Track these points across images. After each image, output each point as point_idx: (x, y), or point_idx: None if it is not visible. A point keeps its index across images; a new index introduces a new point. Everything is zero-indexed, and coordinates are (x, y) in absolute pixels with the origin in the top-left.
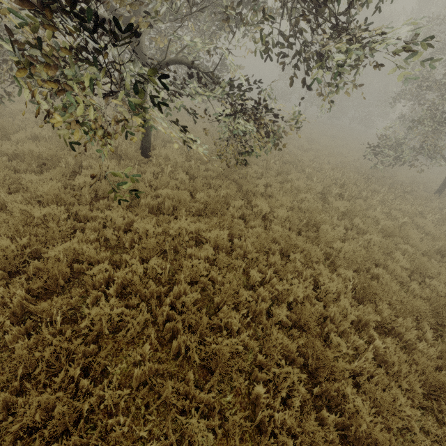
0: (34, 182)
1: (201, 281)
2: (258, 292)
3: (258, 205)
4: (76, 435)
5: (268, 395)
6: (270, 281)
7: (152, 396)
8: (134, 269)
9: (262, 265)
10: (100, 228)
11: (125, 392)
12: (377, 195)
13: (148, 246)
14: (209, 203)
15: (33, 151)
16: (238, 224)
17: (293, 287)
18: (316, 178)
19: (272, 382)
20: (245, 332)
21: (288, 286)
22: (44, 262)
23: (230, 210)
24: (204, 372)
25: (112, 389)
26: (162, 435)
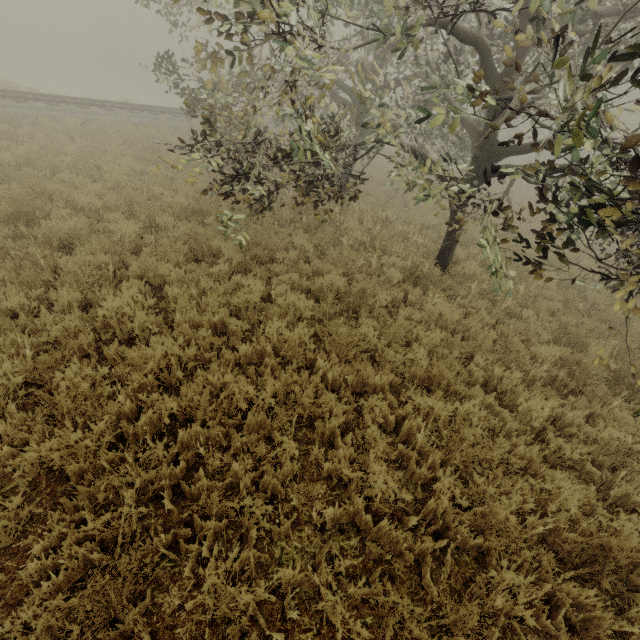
0: (372, 342)
1: None
2: None
3: None
4: None
5: None
6: None
7: None
8: None
9: None
10: (518, 430)
11: None
12: None
13: None
14: (618, 369)
15: (328, 283)
16: None
17: None
18: None
19: None
20: None
21: None
22: (544, 520)
23: None
24: None
25: None
26: None
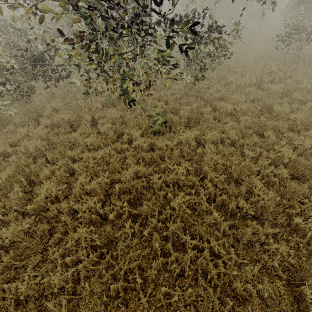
0: (77, 138)
1: (217, 168)
2: (258, 163)
3: (221, 107)
4: (213, 270)
5: (306, 222)
6: (261, 155)
7: (232, 241)
8: (179, 171)
9: (249, 145)
10: (134, 154)
11: (221, 242)
12: (299, 72)
13: (176, 155)
14: (190, 116)
15: (62, 119)
16: (215, 124)
17: (284, 153)
18: (248, 74)
19: (299, 215)
20: (267, 189)
21: (279, 154)
22: (122, 183)
23: (205, 117)
24: (252, 220)
25: (207, 243)
26: (252, 259)
